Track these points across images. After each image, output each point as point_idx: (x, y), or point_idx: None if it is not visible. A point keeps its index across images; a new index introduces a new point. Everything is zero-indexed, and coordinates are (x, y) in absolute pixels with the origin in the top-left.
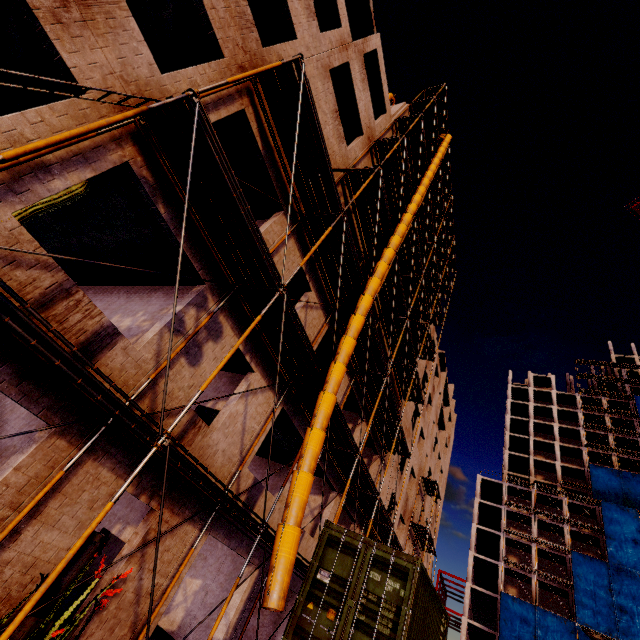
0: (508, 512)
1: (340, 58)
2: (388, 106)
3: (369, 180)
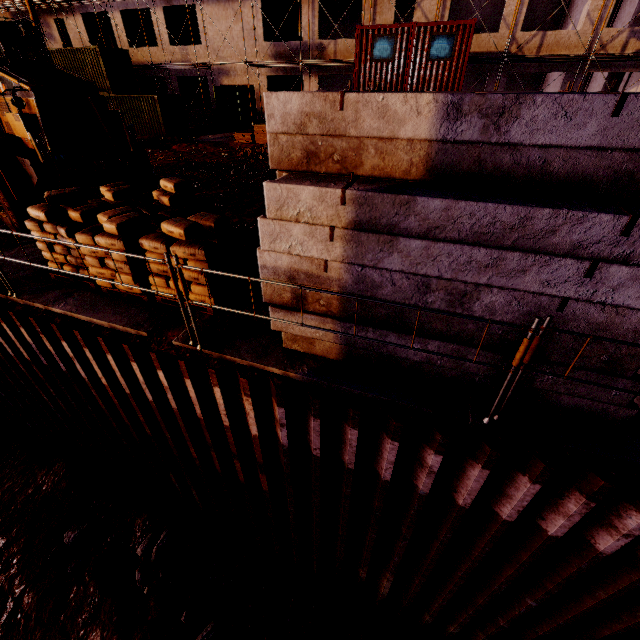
0: None
1: None
2: None
3: None
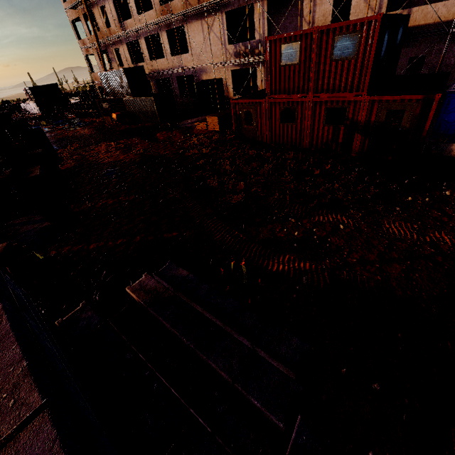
0: None
1: None
2: None
3: None
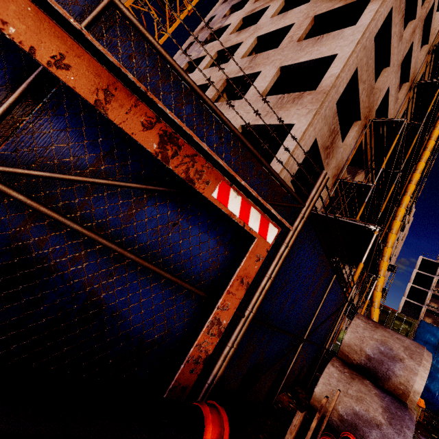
0: (438, 280)
1: (409, 45)
2: (430, 36)
3: (415, 140)
